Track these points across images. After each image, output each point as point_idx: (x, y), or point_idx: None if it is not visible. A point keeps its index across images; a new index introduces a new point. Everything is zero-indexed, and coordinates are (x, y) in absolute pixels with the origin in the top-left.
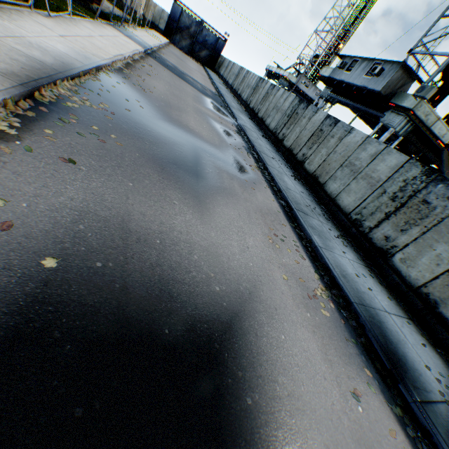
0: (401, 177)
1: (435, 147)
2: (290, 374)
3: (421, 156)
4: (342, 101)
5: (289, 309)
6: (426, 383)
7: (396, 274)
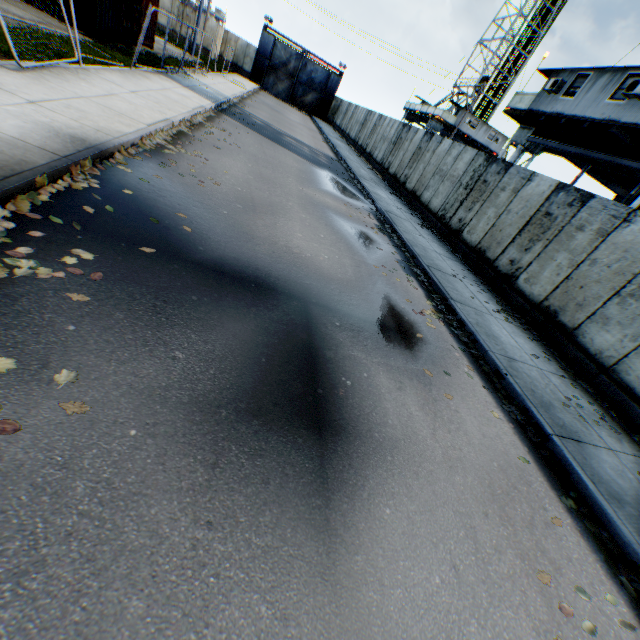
0: None
1: None
2: None
3: None
4: (557, 148)
5: None
6: None
7: None
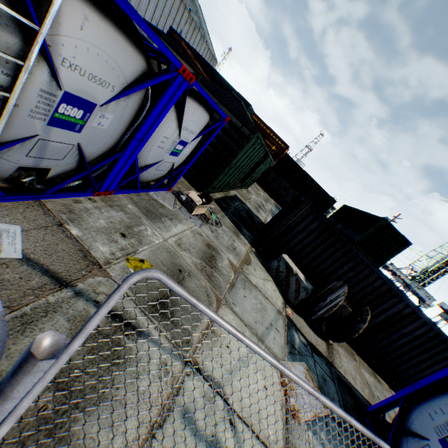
0: None
1: None
2: None
3: None
4: None
5: None
6: None
7: None
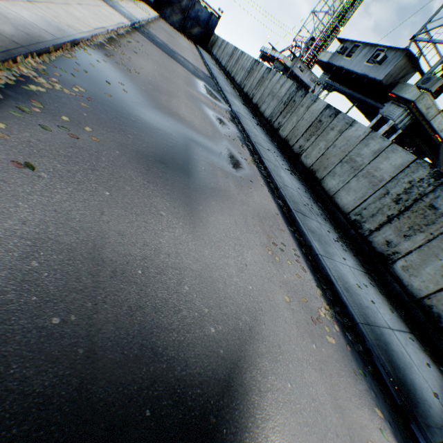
0: (406, 178)
1: (432, 142)
2: (300, 439)
3: (416, 149)
4: (339, 89)
5: (293, 342)
6: (436, 416)
7: (397, 283)
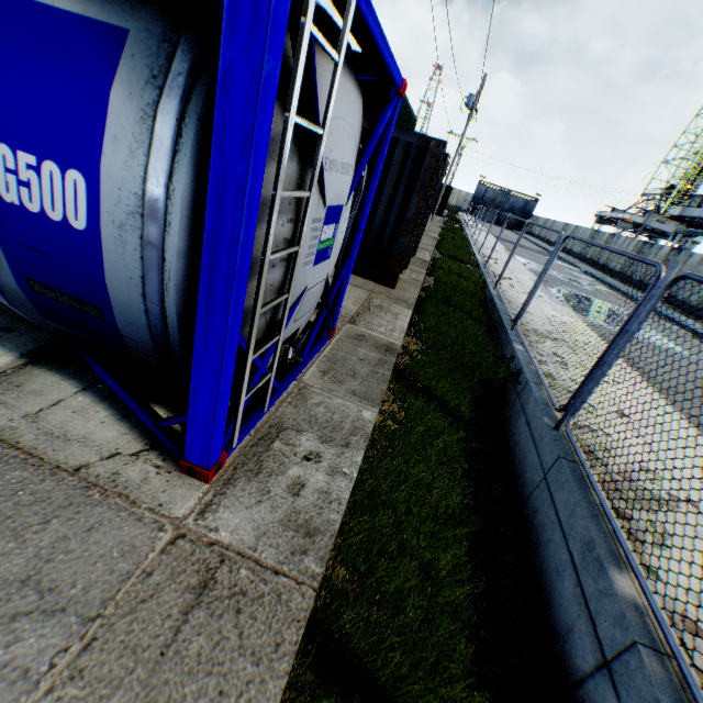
0: None
1: None
2: None
3: None
4: (698, 233)
5: None
6: None
7: None
